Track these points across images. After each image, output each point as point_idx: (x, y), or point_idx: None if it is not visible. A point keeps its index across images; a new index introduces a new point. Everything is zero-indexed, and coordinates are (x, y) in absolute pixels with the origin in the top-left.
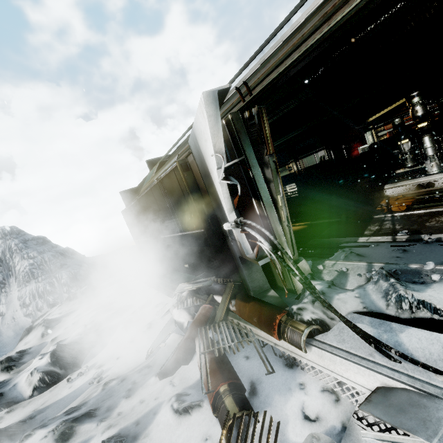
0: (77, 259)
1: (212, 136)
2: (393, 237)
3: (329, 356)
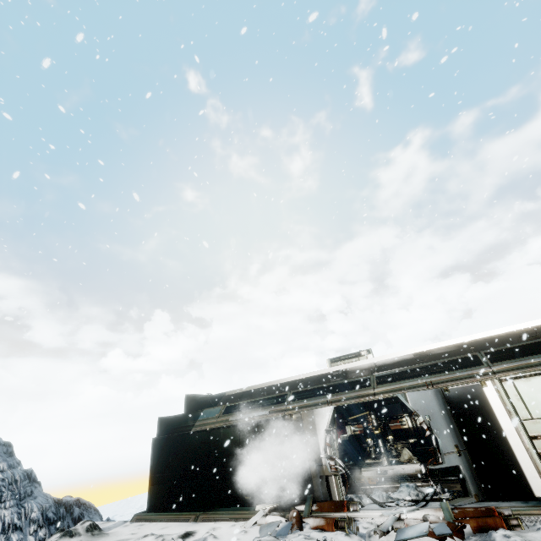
0: (39, 489)
1: (329, 418)
2: None
3: (367, 511)
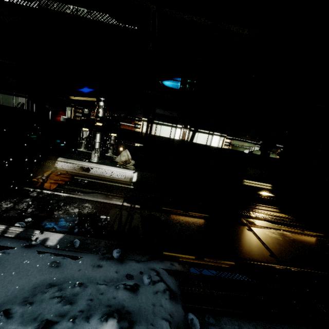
0: None
1: None
2: (7, 227)
3: None
